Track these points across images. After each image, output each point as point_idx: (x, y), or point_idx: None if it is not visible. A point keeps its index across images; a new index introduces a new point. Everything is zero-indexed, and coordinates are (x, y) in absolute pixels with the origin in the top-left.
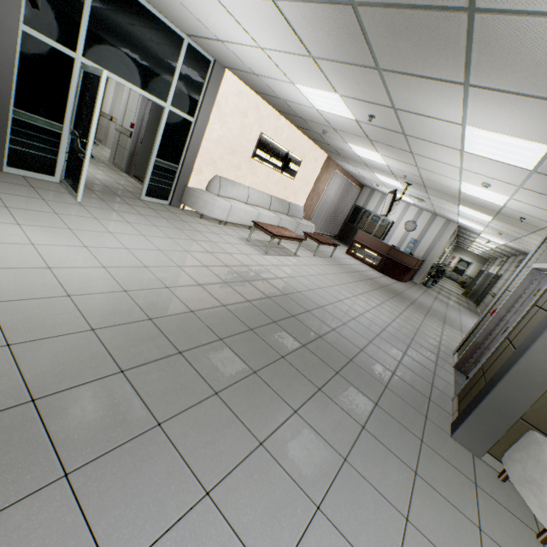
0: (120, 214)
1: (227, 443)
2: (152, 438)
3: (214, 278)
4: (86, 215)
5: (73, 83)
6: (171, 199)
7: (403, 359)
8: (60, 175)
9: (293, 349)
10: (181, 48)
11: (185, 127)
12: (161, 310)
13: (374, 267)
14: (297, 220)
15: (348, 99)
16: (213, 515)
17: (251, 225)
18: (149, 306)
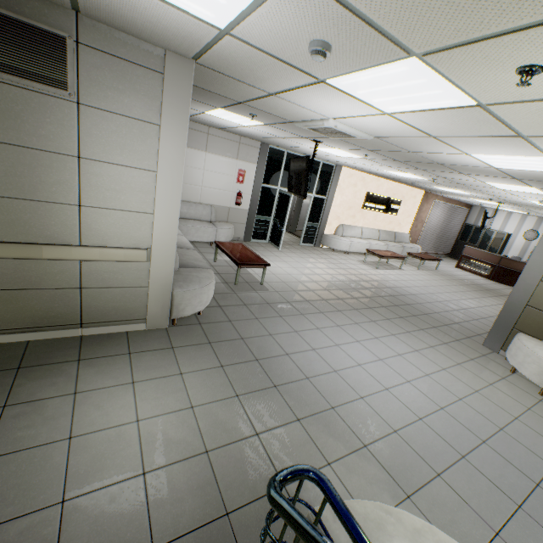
0: (296, 254)
1: (361, 318)
2: (338, 312)
3: (347, 279)
4: (286, 256)
5: (275, 199)
6: (314, 243)
7: (471, 321)
8: (268, 239)
9: (390, 306)
10: (319, 166)
11: (321, 202)
12: (329, 288)
13: (486, 277)
14: (403, 244)
15: (415, 175)
16: (358, 326)
17: (365, 252)
18: (324, 286)
